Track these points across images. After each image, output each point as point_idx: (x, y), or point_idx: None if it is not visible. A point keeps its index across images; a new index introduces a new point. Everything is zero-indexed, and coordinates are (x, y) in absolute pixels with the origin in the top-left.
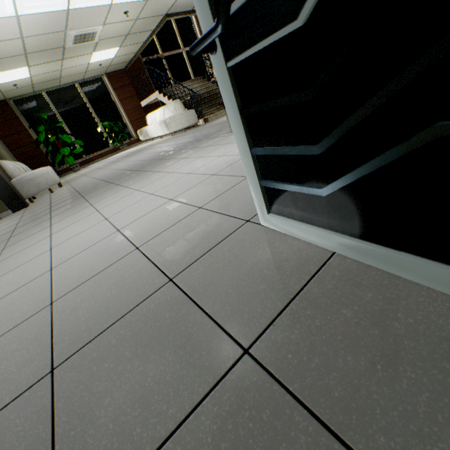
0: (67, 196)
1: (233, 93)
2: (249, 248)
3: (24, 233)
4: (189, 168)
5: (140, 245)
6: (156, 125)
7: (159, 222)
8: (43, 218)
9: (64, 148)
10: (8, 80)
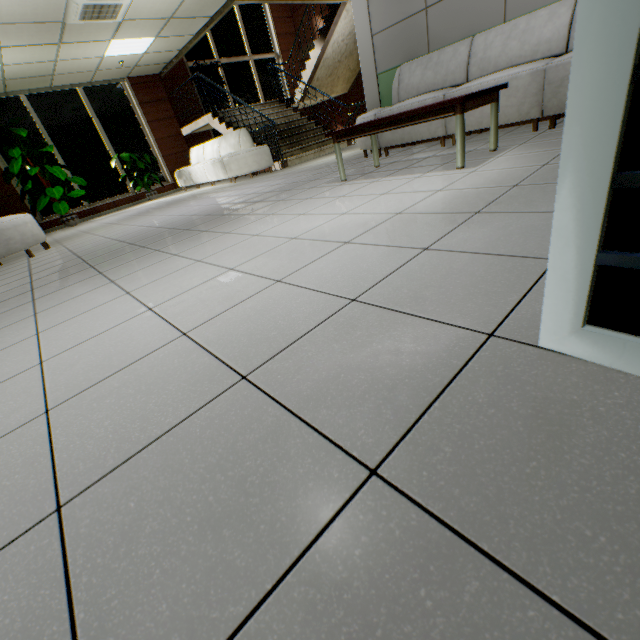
0: (62, 264)
1: None
2: (545, 401)
3: None
4: (289, 230)
5: (250, 372)
6: (206, 165)
7: (272, 323)
8: (18, 299)
9: (53, 188)
10: None
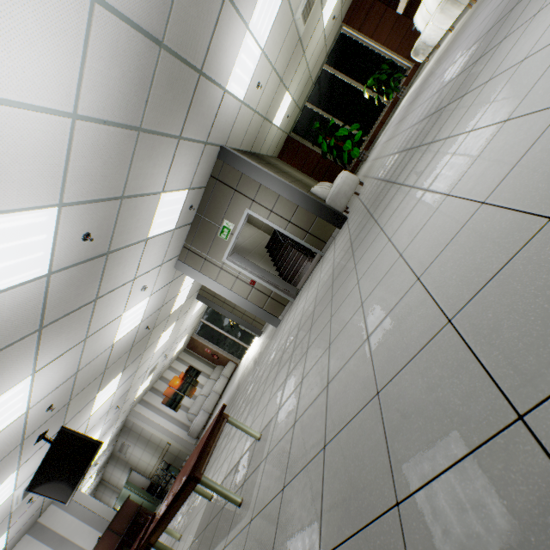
0: (376, 191)
1: None
2: None
3: (361, 245)
4: None
5: None
6: (434, 19)
7: None
8: (368, 225)
9: (345, 144)
10: (282, 117)
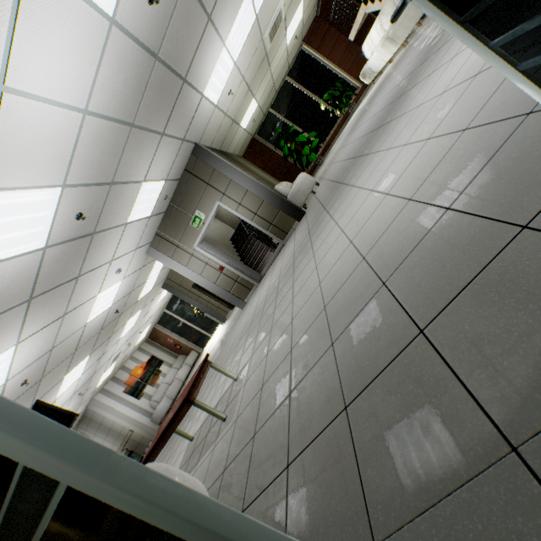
0: (328, 190)
1: (444, 15)
2: (529, 145)
3: (317, 230)
4: (440, 86)
5: (411, 196)
6: (377, 52)
7: (422, 169)
8: (322, 215)
9: (303, 149)
10: (248, 120)
